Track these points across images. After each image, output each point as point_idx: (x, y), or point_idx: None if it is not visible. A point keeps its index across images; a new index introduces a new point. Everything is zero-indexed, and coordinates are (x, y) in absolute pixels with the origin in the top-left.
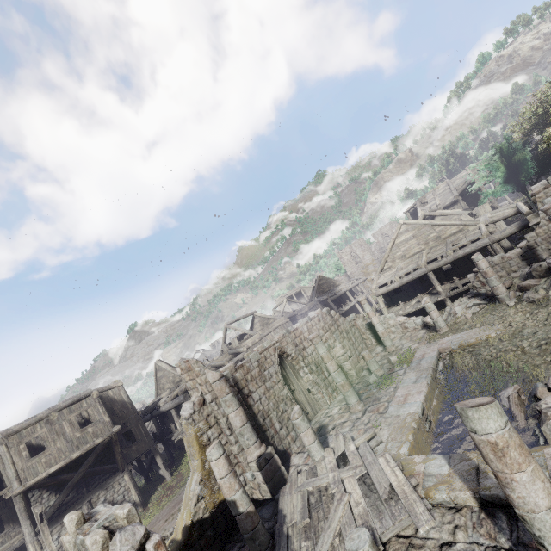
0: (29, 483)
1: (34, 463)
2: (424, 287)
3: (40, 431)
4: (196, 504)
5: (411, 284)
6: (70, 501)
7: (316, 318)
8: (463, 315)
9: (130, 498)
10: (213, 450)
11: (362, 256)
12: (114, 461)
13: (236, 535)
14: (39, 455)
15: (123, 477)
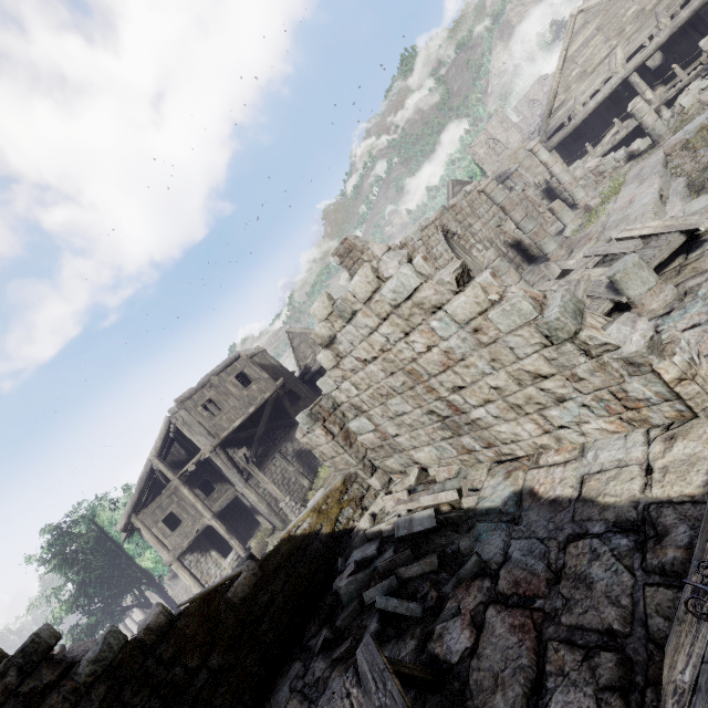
0: (222, 437)
1: (218, 421)
2: (620, 113)
3: (209, 395)
4: None
5: (600, 115)
6: (262, 454)
7: (474, 191)
8: (696, 103)
9: None
10: None
11: (506, 140)
12: (288, 418)
13: None
14: (218, 414)
15: None
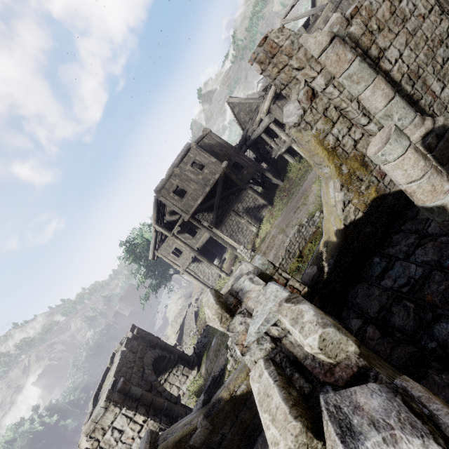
0: (191, 212)
1: (186, 201)
2: None
3: (175, 183)
4: (344, 210)
5: None
6: (221, 214)
7: None
8: None
9: (259, 203)
10: (389, 146)
11: None
12: (236, 185)
13: (402, 225)
14: (185, 196)
15: (247, 192)
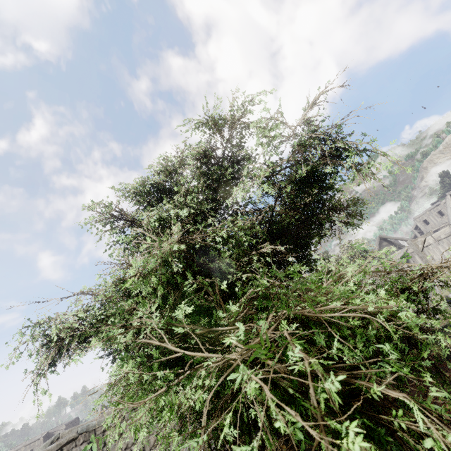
0: None
1: None
2: None
3: None
4: None
5: None
6: None
7: None
8: None
9: None
10: None
11: None
12: None
13: None
14: None
15: None
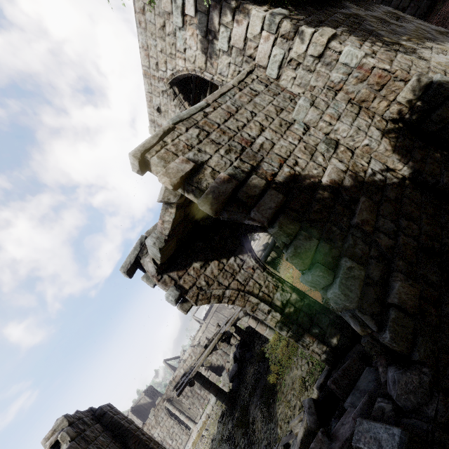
0: None
1: None
2: None
3: None
4: None
5: None
6: None
7: (189, 357)
8: None
9: None
10: None
11: None
12: None
13: None
14: None
15: None
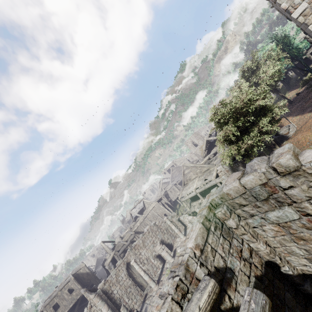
0: None
1: None
2: (203, 193)
3: (56, 301)
4: None
5: None
6: None
7: (147, 232)
8: None
9: None
10: None
11: (198, 142)
12: None
13: None
14: (58, 309)
15: None
